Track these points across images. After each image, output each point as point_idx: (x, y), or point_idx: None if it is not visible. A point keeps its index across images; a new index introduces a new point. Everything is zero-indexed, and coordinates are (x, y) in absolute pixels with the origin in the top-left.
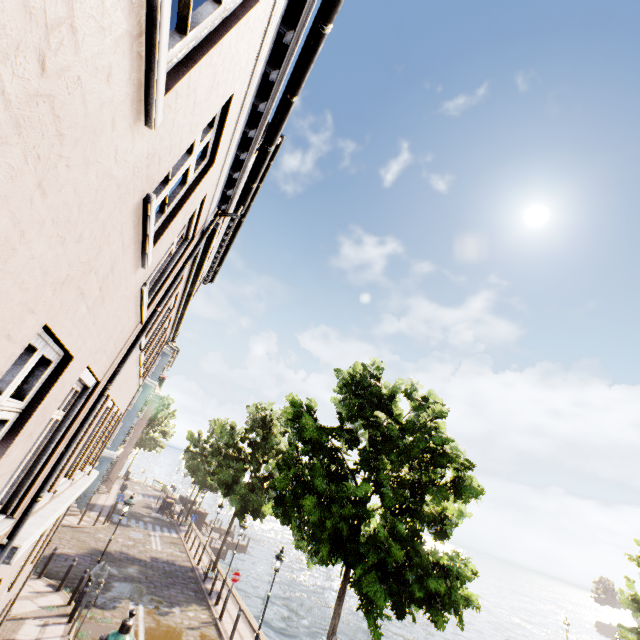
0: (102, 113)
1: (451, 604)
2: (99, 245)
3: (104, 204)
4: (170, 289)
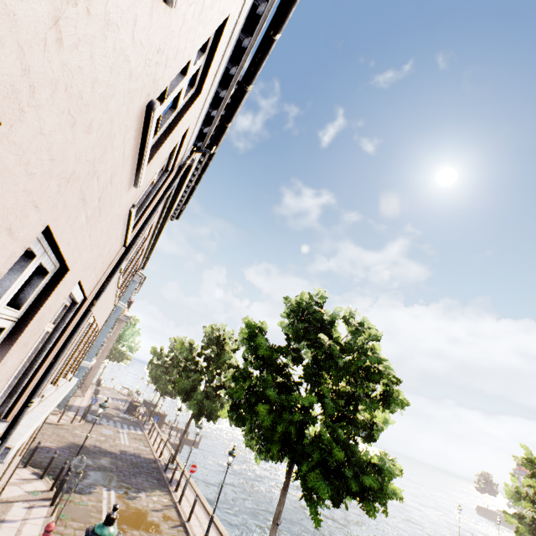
0: None
1: (382, 497)
2: (104, 145)
3: (115, 92)
4: (151, 216)
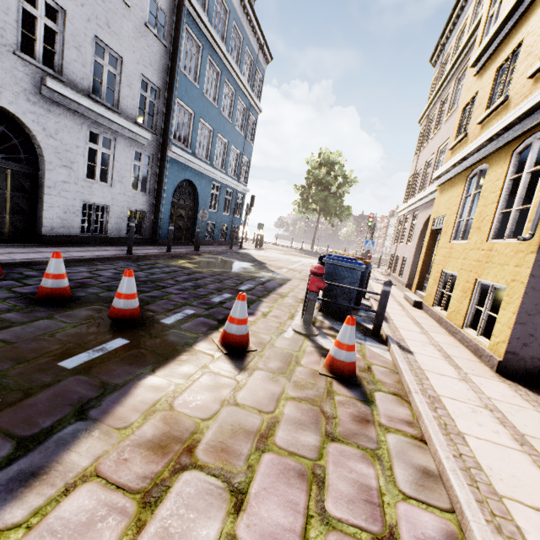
0: None
1: None
2: None
3: None
4: None
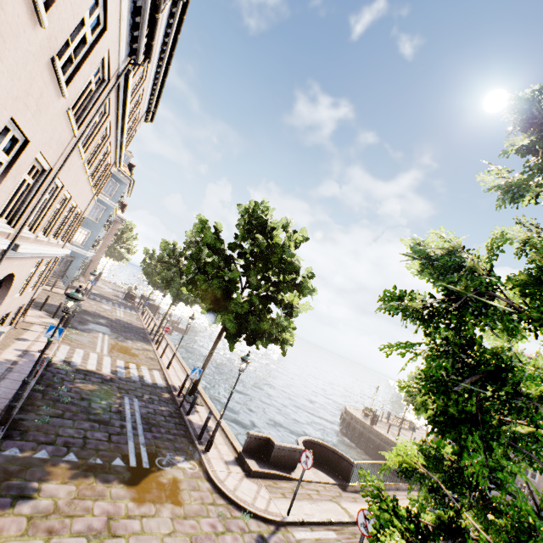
0: (19, 29)
1: (272, 336)
2: (30, 82)
3: (28, 64)
4: (94, 117)
